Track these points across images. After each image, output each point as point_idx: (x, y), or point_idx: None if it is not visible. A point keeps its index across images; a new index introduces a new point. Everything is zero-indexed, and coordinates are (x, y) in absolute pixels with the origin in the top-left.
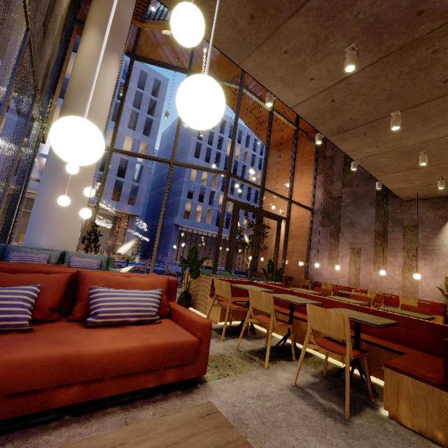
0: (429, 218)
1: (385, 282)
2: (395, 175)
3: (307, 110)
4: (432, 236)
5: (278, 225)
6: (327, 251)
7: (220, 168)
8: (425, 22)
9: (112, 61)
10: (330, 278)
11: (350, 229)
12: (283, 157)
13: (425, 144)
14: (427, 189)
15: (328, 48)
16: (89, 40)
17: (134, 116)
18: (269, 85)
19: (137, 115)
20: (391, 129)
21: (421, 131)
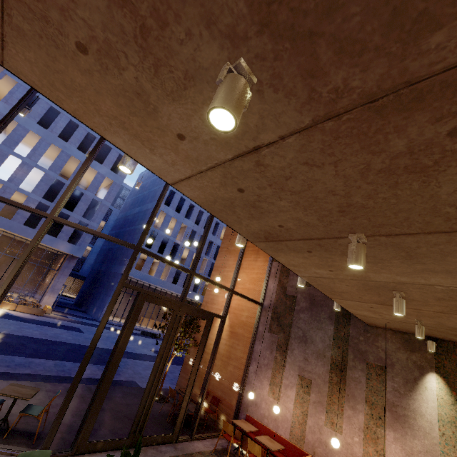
0: (400, 361)
1: (339, 451)
2: (359, 303)
3: (202, 194)
4: (404, 393)
5: (206, 325)
6: (270, 371)
7: (190, 220)
8: (450, 18)
9: None
10: (268, 416)
11: (301, 346)
12: None
13: (403, 285)
14: (399, 324)
15: (182, 59)
16: None
17: (106, 150)
18: (103, 130)
19: (110, 150)
20: (348, 265)
21: (400, 269)
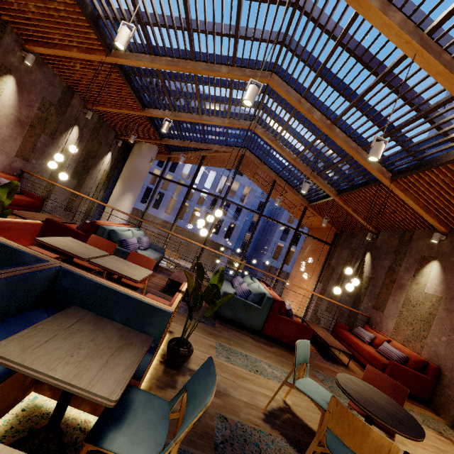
0: None
1: None
2: None
3: None
4: None
5: None
6: None
7: None
8: None
9: (126, 197)
10: None
11: None
12: (311, 244)
13: None
14: None
15: None
16: (116, 188)
17: None
18: None
19: None
20: None
21: None
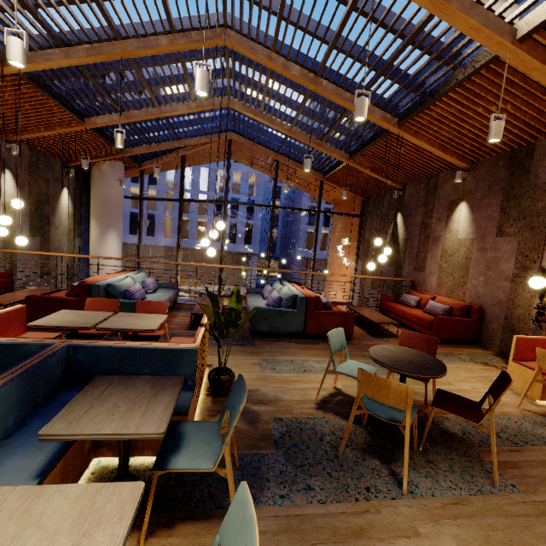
0: None
1: None
2: None
3: None
4: None
5: None
6: None
7: None
8: None
9: (109, 237)
10: None
11: None
12: (340, 221)
13: None
14: None
15: None
16: (92, 230)
17: None
18: None
19: None
20: None
21: None
